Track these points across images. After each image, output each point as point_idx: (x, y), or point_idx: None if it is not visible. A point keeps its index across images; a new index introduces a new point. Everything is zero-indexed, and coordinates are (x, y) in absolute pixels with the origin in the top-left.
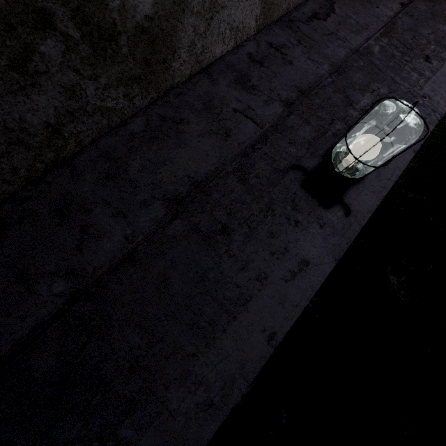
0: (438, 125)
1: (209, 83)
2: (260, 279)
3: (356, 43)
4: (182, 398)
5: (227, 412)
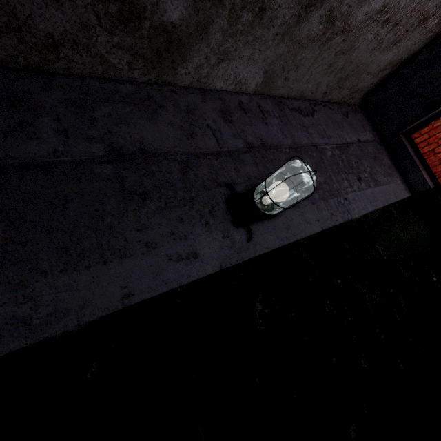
0: (347, 222)
1: (200, 99)
2: (149, 246)
3: (317, 141)
4: (3, 303)
5: (39, 338)
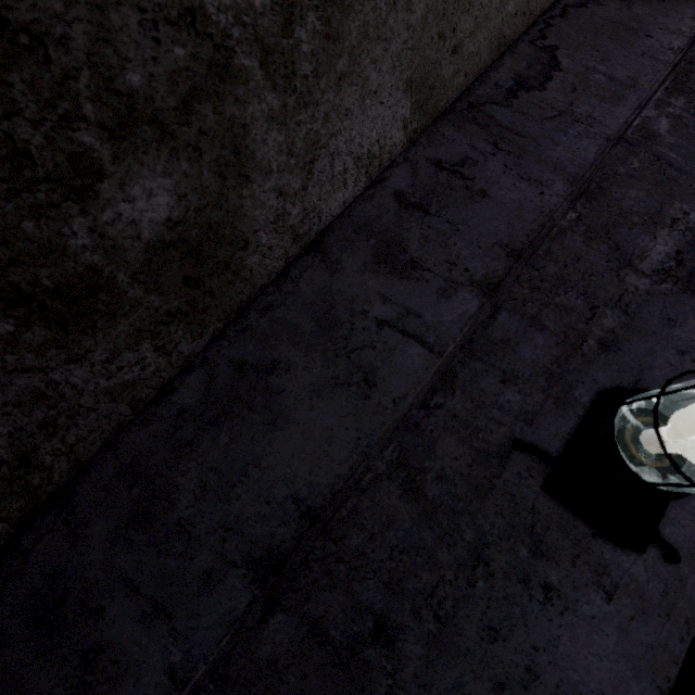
0: None
1: (324, 271)
2: None
3: (616, 122)
4: None
5: None
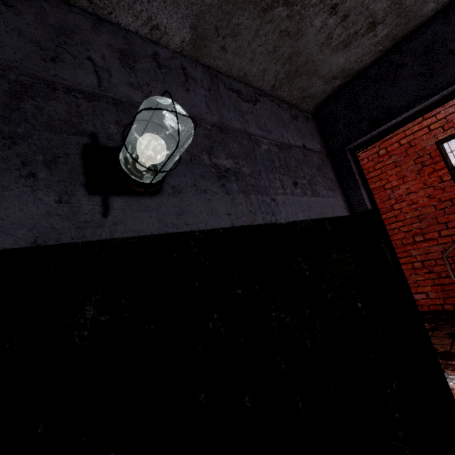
0: (269, 224)
1: (90, 25)
2: None
3: (253, 131)
4: None
5: None
